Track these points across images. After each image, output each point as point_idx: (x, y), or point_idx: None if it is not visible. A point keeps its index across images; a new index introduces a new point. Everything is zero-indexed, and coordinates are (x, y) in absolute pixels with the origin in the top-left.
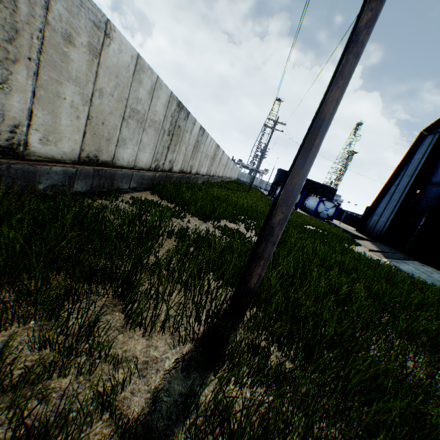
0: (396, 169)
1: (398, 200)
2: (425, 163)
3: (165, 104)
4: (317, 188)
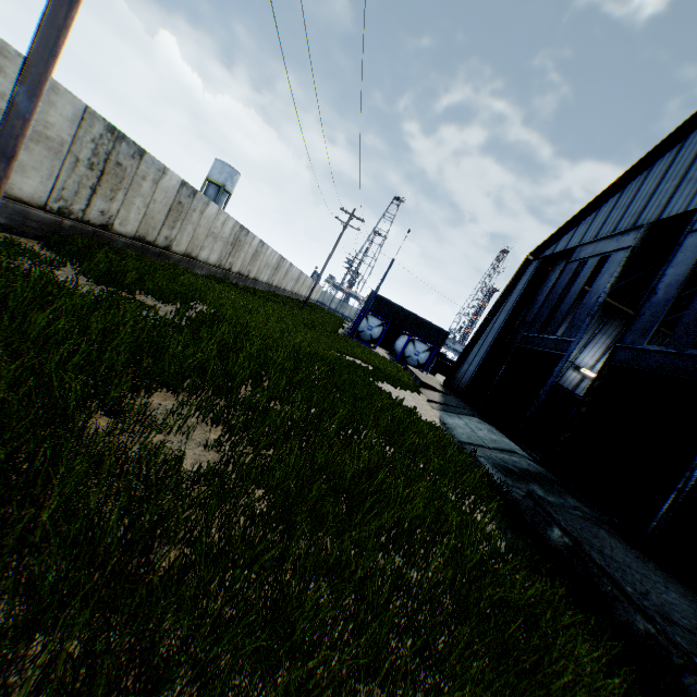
0: (497, 302)
1: (491, 343)
2: (522, 296)
3: (73, 119)
4: (422, 326)
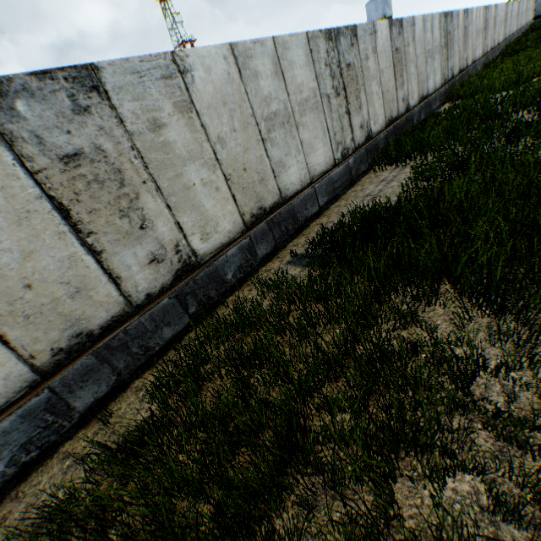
0: None
1: None
2: None
3: (437, 28)
4: None
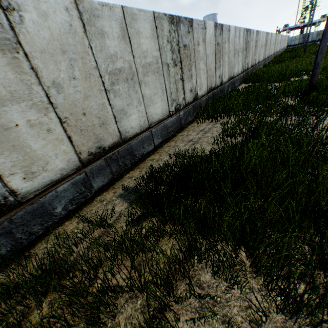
0: None
1: None
2: None
3: (242, 37)
4: None
